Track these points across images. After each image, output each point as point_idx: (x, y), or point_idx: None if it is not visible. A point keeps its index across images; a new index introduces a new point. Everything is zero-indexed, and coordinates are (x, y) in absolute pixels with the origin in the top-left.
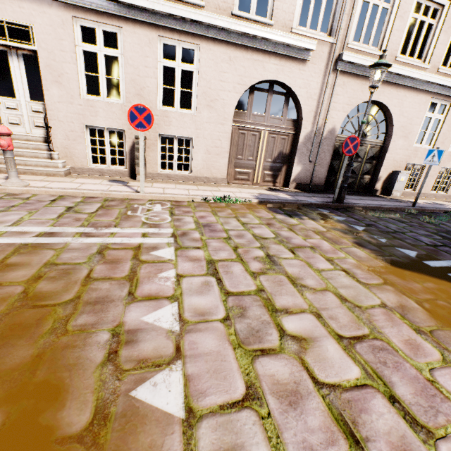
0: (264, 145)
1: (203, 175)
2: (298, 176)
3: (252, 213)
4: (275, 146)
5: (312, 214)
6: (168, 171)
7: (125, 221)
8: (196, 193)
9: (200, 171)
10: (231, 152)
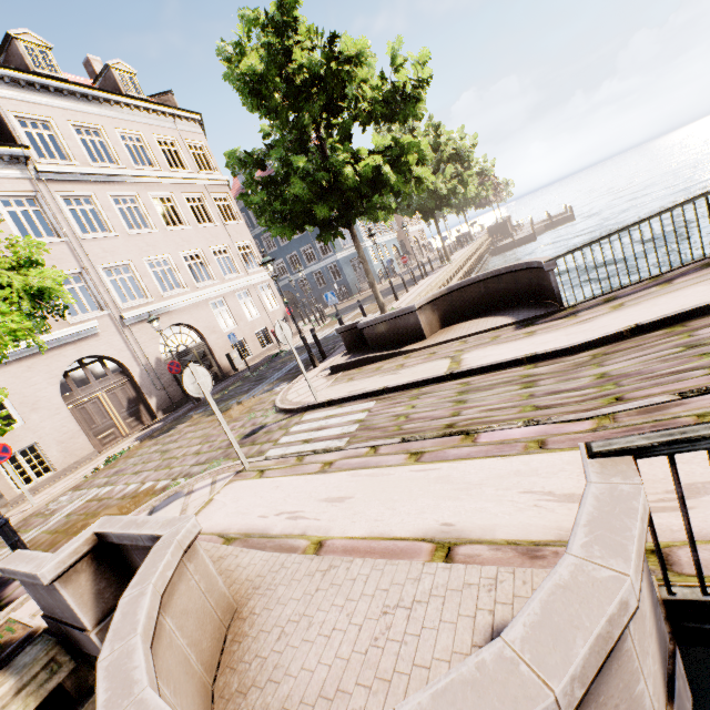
0: (110, 403)
1: (70, 463)
2: (159, 405)
3: (141, 449)
4: (121, 398)
5: (183, 421)
6: (29, 486)
7: (55, 512)
8: (82, 473)
9: (65, 462)
10: (83, 428)
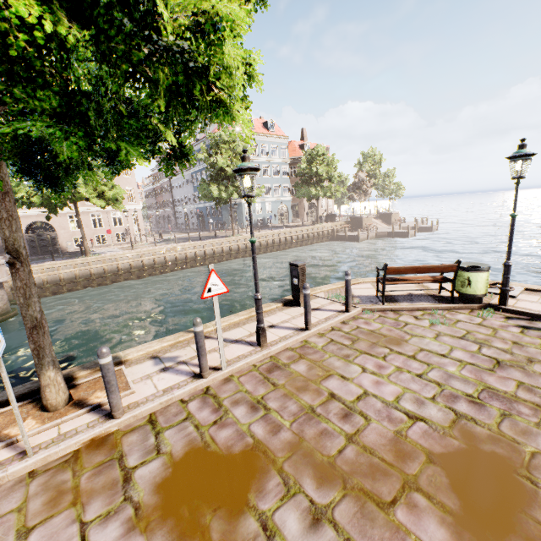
0: None
1: None
2: None
3: None
4: None
5: None
6: None
7: None
8: None
9: None
10: None
